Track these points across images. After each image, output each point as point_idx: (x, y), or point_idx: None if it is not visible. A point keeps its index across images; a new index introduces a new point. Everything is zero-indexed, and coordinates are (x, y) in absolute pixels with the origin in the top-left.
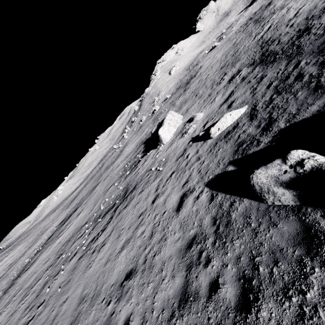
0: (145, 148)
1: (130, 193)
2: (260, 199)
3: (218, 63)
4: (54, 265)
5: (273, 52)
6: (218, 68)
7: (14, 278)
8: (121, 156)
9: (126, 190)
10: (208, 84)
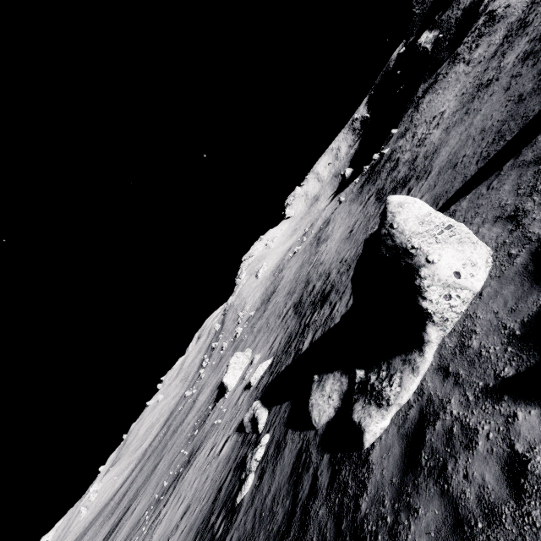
0: (217, 396)
1: (194, 455)
2: (245, 431)
3: (288, 284)
4: None
5: (302, 299)
6: (286, 293)
7: None
8: (193, 409)
9: (191, 453)
10: (276, 313)
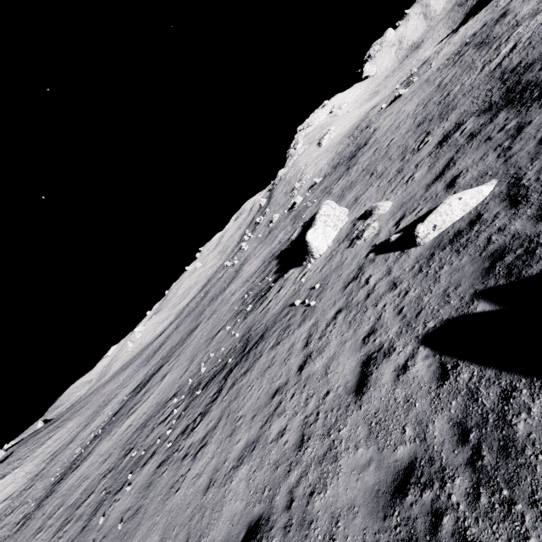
0: (279, 266)
1: (253, 346)
2: None
3: (409, 119)
4: (116, 470)
5: (535, 82)
6: (410, 127)
7: (56, 480)
8: (237, 279)
9: (247, 340)
10: (394, 154)
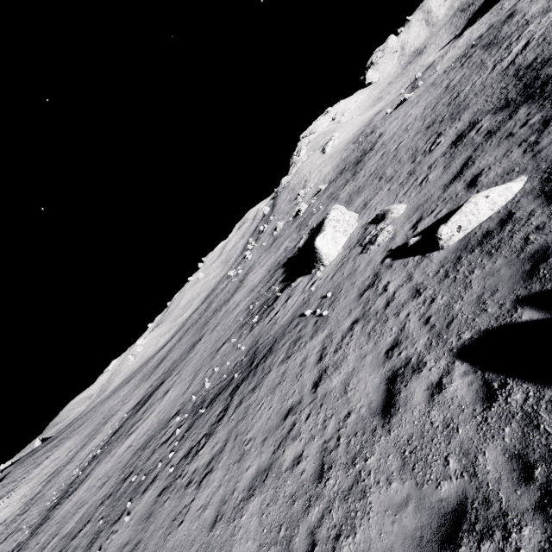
0: (286, 274)
1: (261, 360)
2: None
3: (417, 122)
4: (114, 497)
5: None
6: (419, 129)
7: (52, 504)
8: (242, 289)
9: (254, 354)
10: (403, 157)
